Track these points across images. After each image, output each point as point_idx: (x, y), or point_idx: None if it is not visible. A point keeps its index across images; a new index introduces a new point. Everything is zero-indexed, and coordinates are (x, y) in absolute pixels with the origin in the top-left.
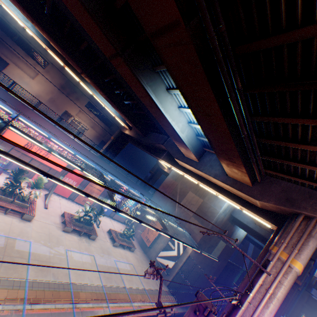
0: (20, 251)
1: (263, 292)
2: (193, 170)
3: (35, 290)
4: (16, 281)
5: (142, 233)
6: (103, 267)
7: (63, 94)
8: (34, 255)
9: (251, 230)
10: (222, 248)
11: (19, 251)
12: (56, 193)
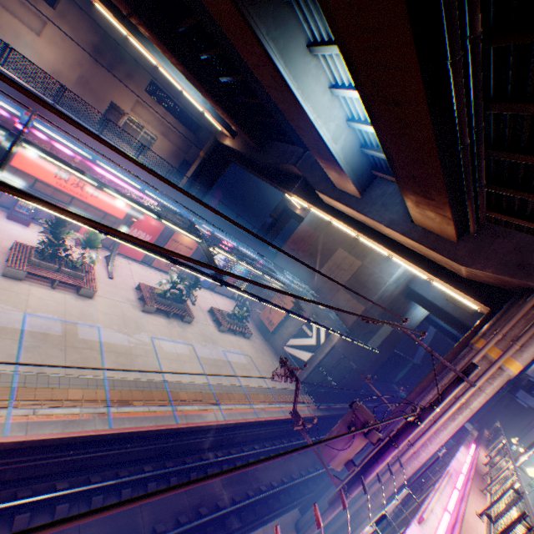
0: (86, 341)
1: (449, 401)
2: (350, 214)
3: (119, 391)
4: (90, 379)
5: (262, 313)
6: (207, 361)
7: (100, 68)
8: (108, 346)
9: (438, 309)
10: (385, 335)
11: (86, 340)
12: (121, 254)
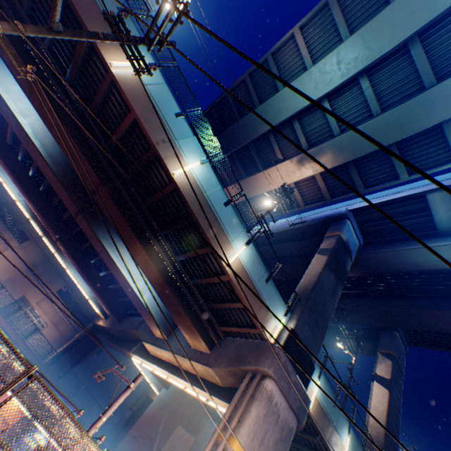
0: None
1: None
2: (162, 354)
3: None
4: None
5: None
6: None
7: (31, 274)
8: None
9: None
10: None
11: None
12: None
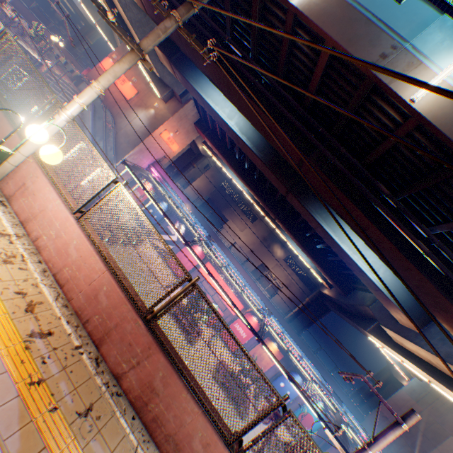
0: None
1: None
2: (414, 349)
3: None
4: None
5: None
6: None
7: (262, 246)
8: None
9: None
10: None
11: None
12: (223, 340)
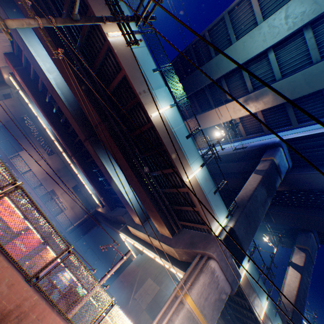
0: None
1: None
2: (140, 234)
3: None
4: None
5: None
6: None
7: (56, 175)
8: None
9: None
10: None
11: None
12: None
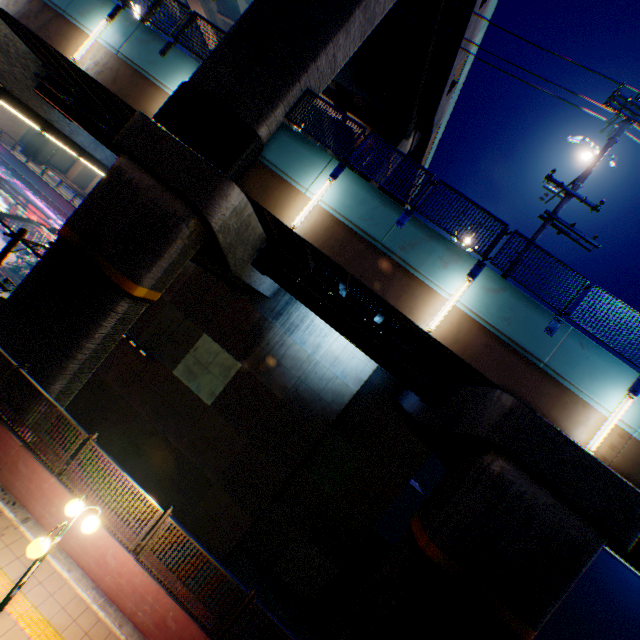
0: None
1: None
2: None
3: None
4: None
5: None
6: None
7: None
8: None
9: None
10: (227, 375)
11: None
12: None
